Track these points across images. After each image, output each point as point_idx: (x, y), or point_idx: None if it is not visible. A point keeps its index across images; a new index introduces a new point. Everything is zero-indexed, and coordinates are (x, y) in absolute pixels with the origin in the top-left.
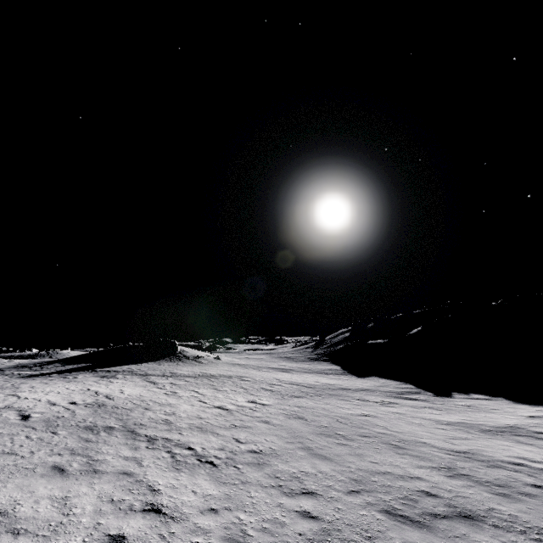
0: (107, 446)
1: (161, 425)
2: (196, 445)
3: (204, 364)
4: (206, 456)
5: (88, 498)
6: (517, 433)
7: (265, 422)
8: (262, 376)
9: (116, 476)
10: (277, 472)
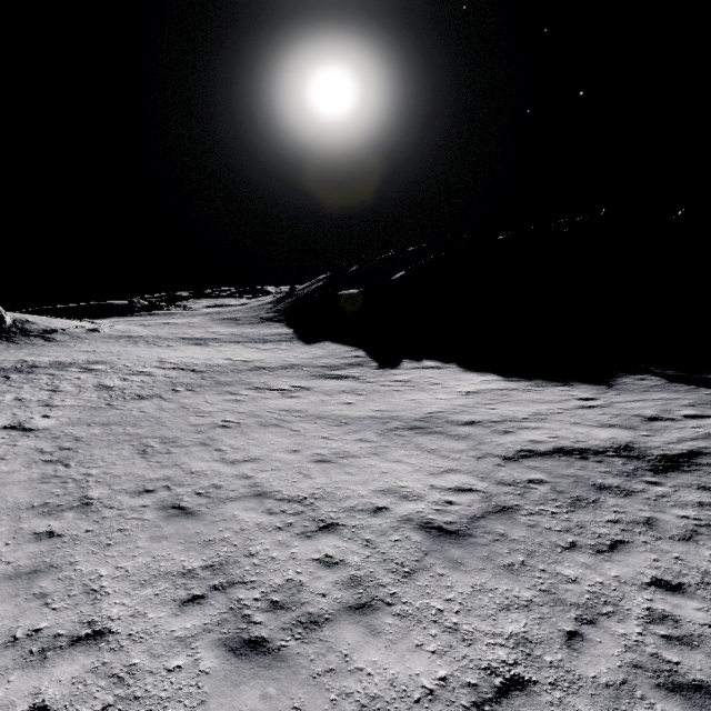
0: None
1: None
2: None
3: (55, 343)
4: None
5: None
6: (428, 430)
7: None
8: (141, 357)
9: None
10: None
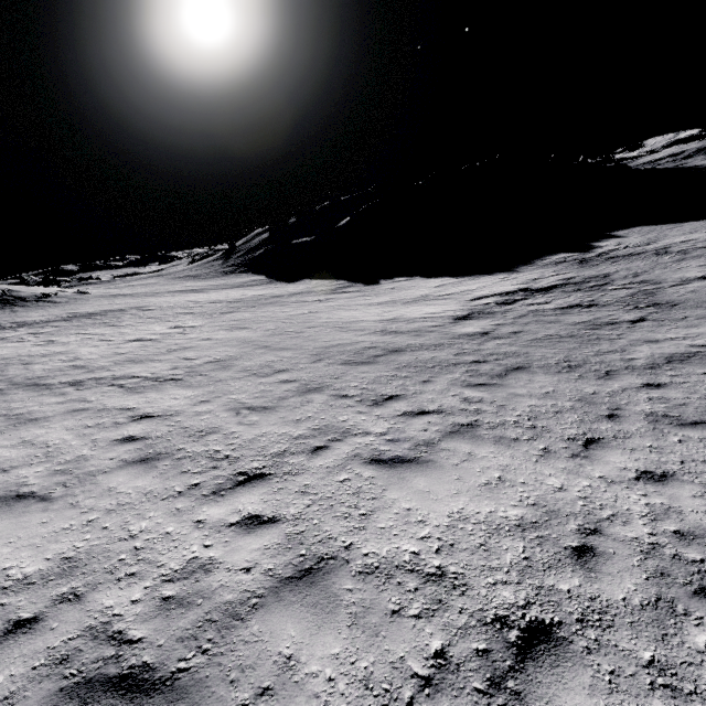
0: (16, 403)
1: (72, 371)
2: (140, 373)
3: (64, 303)
4: (162, 377)
5: (56, 434)
6: (427, 300)
7: (207, 340)
8: (169, 302)
9: (68, 415)
10: (246, 367)
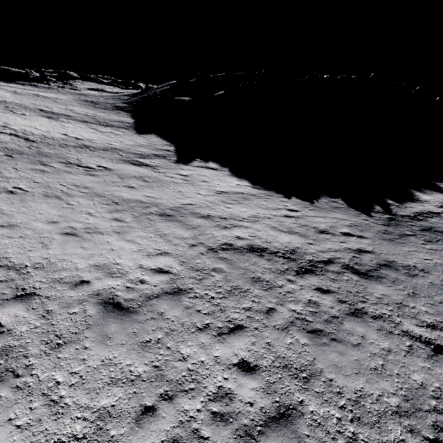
0: None
1: None
2: None
3: None
4: None
5: None
6: (172, 218)
7: None
8: None
9: None
10: None
